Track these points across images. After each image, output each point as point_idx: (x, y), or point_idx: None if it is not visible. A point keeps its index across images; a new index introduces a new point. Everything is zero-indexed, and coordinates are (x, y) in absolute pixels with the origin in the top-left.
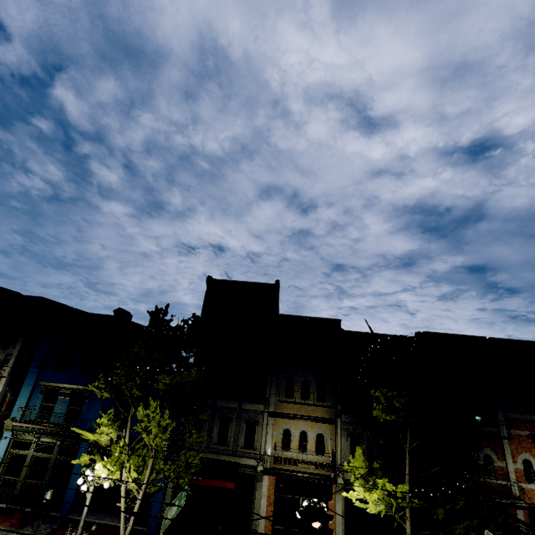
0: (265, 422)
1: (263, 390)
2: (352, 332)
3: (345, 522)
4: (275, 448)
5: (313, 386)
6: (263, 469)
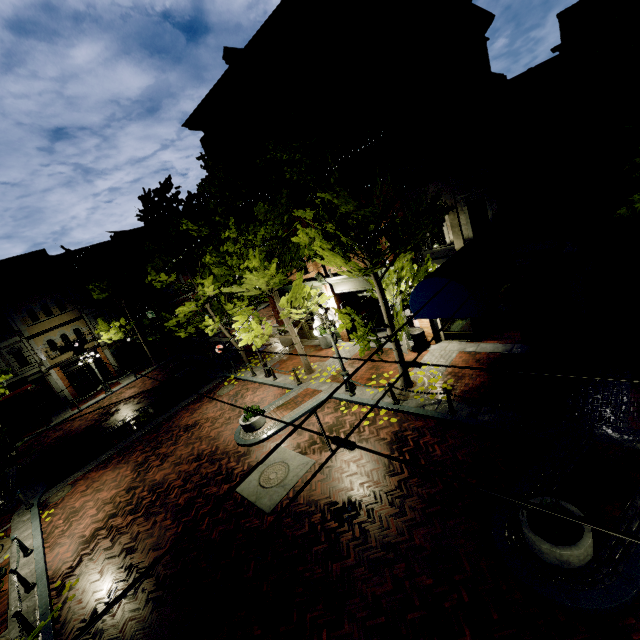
0: (28, 345)
1: (10, 328)
2: (60, 255)
3: (116, 359)
4: (47, 352)
5: (52, 305)
6: (47, 368)
